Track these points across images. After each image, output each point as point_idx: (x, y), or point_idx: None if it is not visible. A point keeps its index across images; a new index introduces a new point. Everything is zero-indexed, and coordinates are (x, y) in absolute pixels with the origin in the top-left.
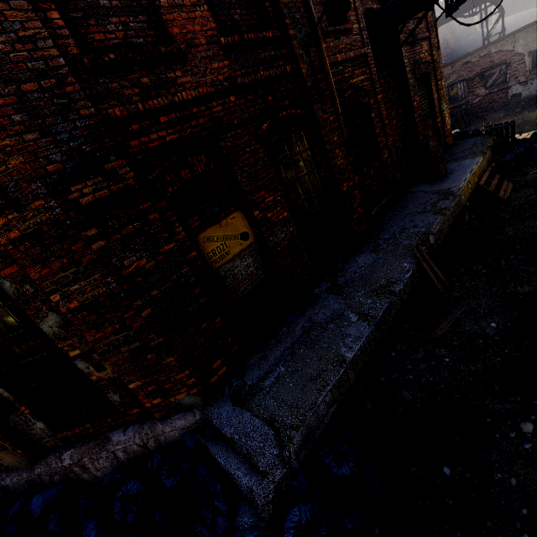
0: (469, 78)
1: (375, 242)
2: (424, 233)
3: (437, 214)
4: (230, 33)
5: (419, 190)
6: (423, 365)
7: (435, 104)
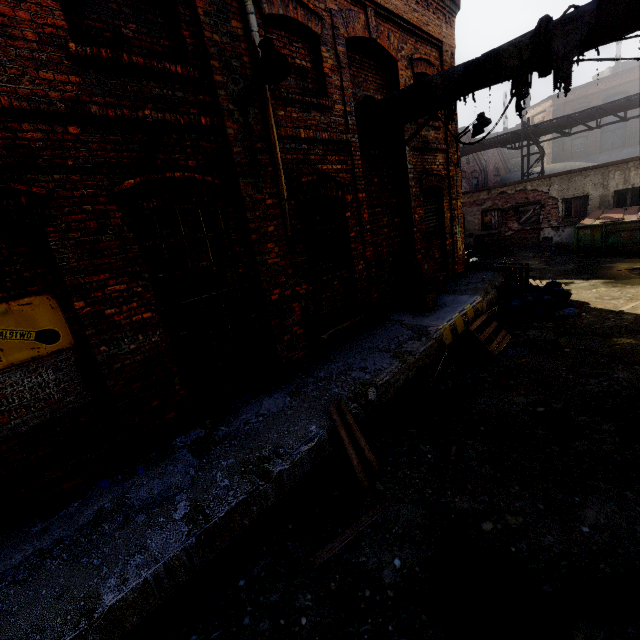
0: (504, 209)
1: (304, 378)
2: (364, 383)
3: (396, 358)
4: (107, 46)
5: (398, 318)
6: (266, 622)
7: (445, 223)
